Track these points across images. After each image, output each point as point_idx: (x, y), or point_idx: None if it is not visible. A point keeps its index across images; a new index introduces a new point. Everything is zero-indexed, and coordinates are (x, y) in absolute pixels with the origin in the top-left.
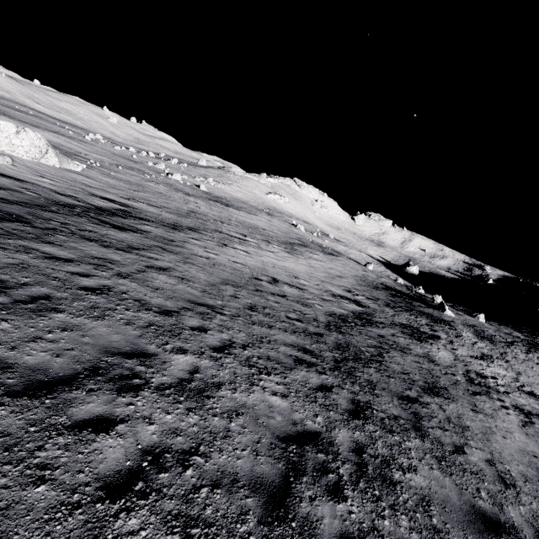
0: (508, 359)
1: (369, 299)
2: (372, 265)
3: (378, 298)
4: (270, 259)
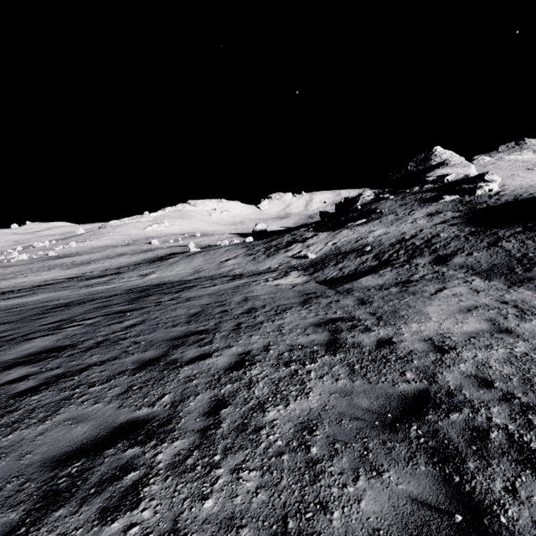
0: (180, 261)
1: (104, 271)
2: (191, 243)
3: (122, 266)
4: (18, 281)
